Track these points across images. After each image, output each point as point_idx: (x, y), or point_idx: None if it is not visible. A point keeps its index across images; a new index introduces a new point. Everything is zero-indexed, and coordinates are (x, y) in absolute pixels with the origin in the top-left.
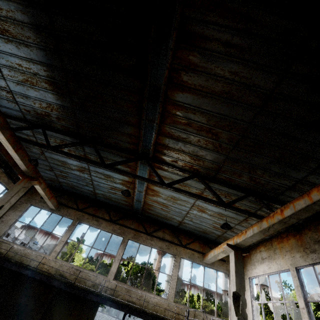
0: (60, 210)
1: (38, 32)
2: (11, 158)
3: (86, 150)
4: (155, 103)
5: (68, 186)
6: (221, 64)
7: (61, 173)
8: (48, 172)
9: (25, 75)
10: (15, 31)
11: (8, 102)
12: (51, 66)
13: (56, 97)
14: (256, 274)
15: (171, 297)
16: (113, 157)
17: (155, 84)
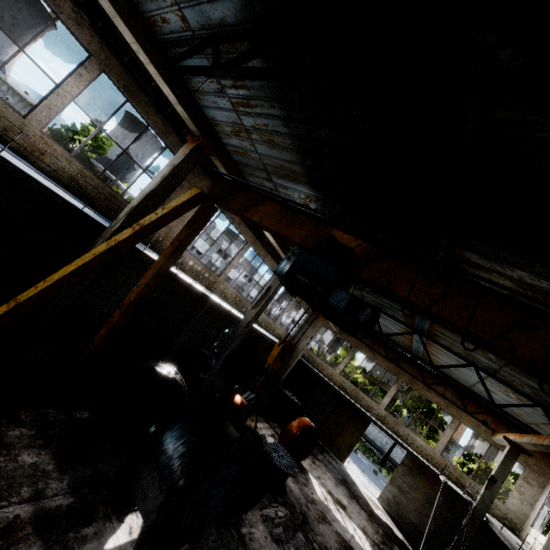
0: (341, 334)
1: None
2: None
3: None
4: None
5: None
6: None
7: None
8: None
9: None
10: None
11: None
12: None
13: None
14: None
15: (438, 449)
16: (391, 320)
17: None
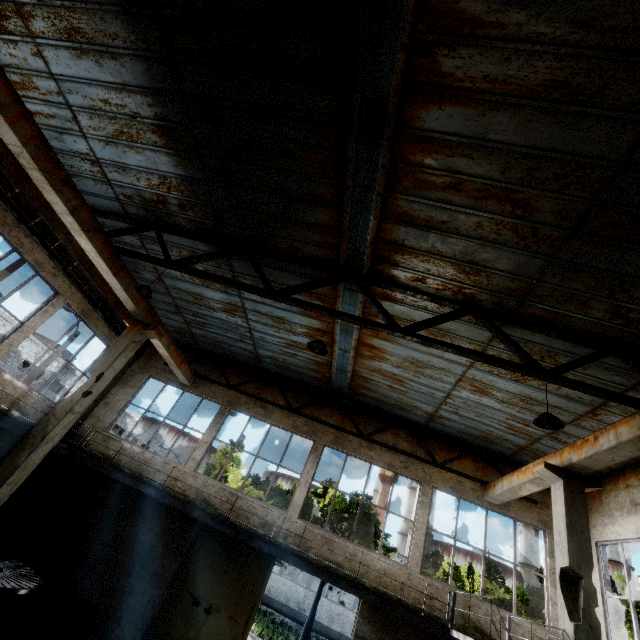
0: (197, 386)
1: (130, 20)
2: (111, 292)
3: (236, 268)
4: (375, 143)
5: (209, 342)
6: (549, 3)
7: (194, 317)
8: (173, 317)
9: (117, 123)
10: (90, 27)
11: (96, 183)
12: (159, 92)
13: (175, 161)
14: (615, 537)
15: (415, 563)
16: (289, 279)
17: (373, 95)
